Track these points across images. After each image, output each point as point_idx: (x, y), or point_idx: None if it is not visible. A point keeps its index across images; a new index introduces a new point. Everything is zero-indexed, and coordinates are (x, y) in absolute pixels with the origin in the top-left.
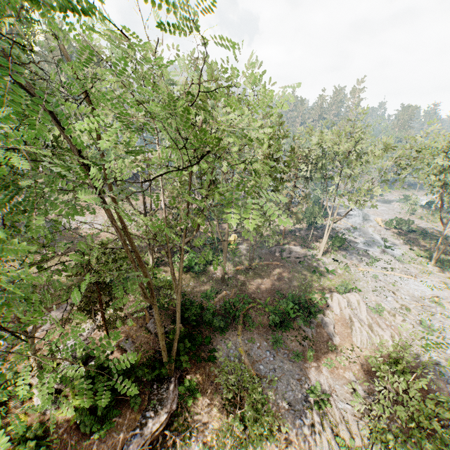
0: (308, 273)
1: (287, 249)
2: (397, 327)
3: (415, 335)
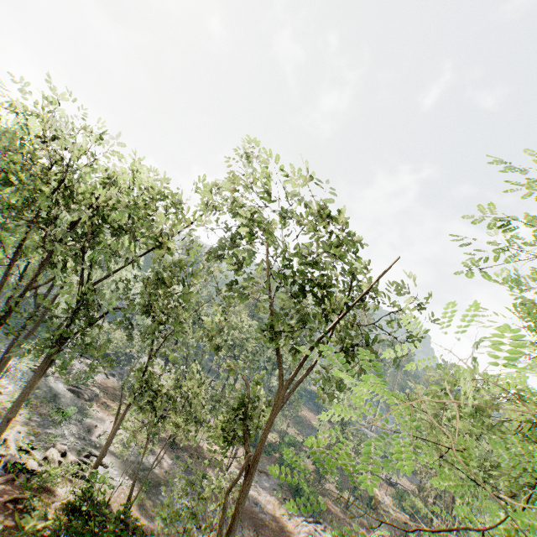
0: None
1: None
2: None
3: None
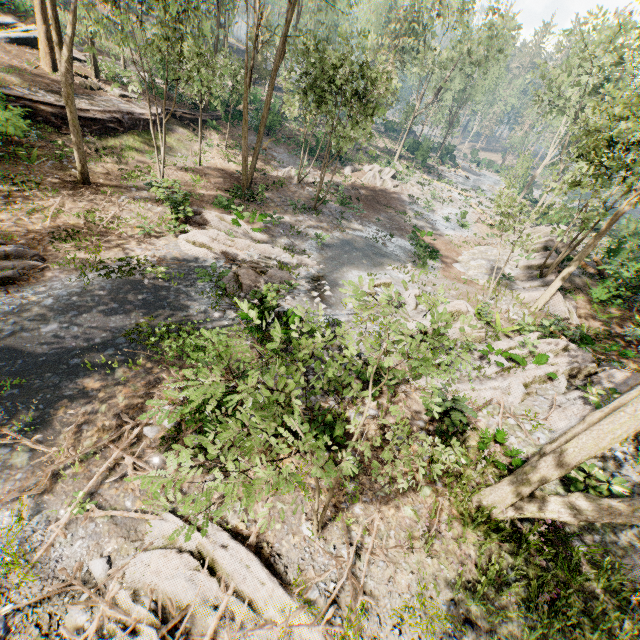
0: (368, 159)
1: (365, 147)
2: (409, 190)
3: (419, 196)
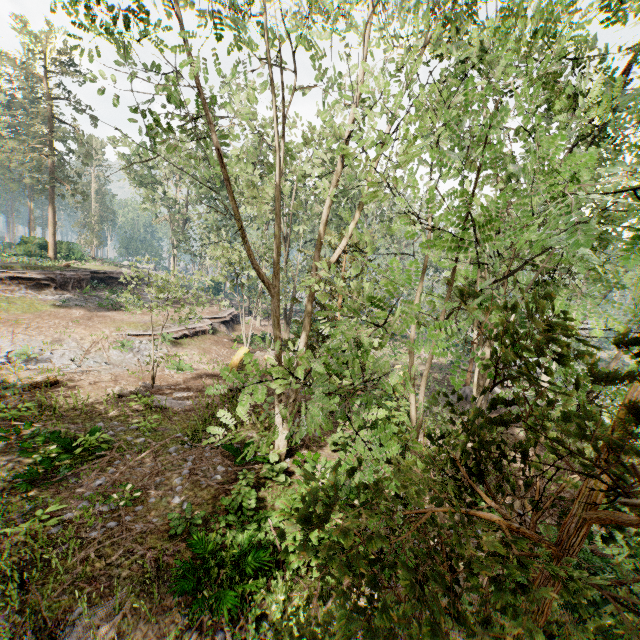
0: None
1: None
2: None
3: None
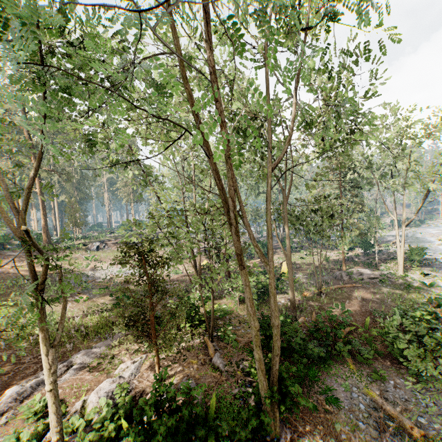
0: (399, 290)
1: (355, 272)
2: None
3: None
